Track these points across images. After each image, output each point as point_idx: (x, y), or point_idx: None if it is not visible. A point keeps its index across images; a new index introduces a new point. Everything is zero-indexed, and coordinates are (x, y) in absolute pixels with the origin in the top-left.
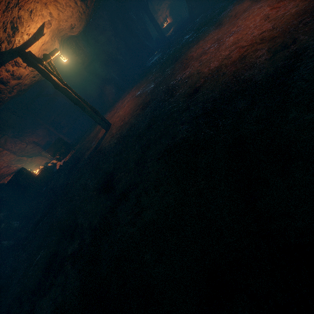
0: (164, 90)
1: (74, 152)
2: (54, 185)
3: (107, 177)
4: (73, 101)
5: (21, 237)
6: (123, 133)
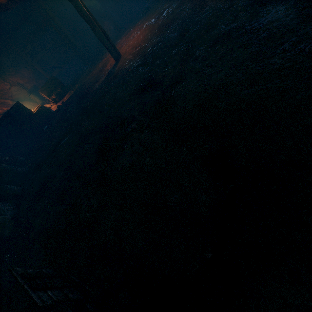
0: (190, 6)
1: (74, 91)
2: (61, 118)
3: (143, 83)
4: (83, 16)
5: (37, 161)
6: (146, 52)
